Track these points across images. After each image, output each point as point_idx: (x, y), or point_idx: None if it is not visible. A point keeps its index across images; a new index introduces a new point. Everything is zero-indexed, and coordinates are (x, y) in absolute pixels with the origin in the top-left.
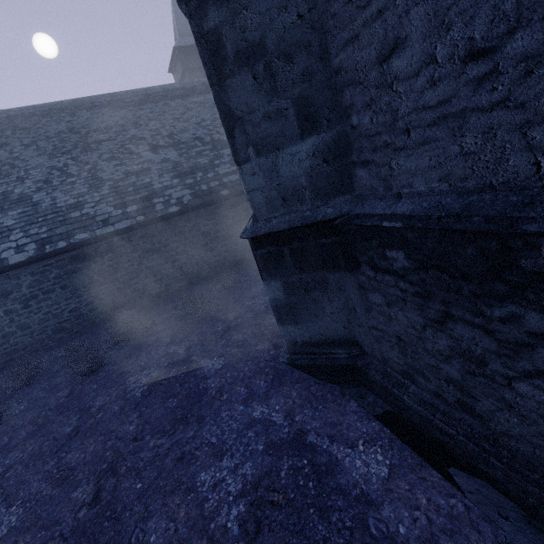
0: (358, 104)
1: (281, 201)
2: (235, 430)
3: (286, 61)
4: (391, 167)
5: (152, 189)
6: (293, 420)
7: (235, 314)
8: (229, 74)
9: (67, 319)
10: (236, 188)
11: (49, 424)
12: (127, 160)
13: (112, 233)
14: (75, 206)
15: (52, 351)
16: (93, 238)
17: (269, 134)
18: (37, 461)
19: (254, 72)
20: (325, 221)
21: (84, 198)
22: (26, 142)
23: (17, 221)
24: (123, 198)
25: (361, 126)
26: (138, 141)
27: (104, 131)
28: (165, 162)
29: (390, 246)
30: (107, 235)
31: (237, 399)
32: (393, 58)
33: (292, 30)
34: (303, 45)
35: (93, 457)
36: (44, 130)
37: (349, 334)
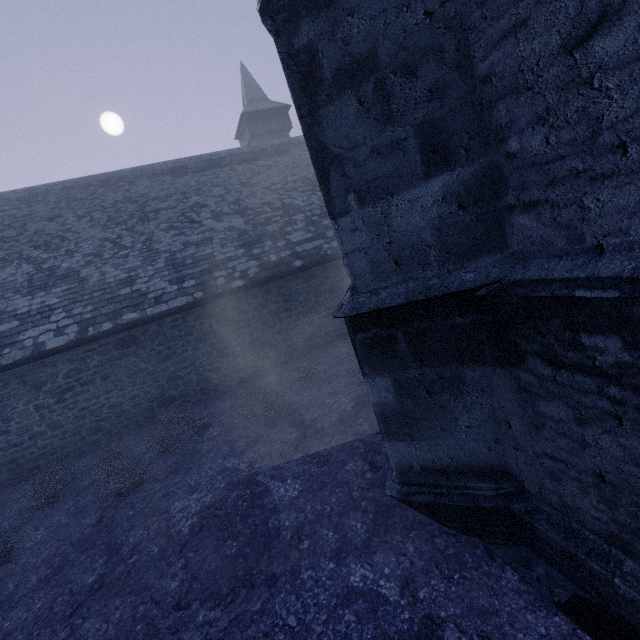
0: (521, 120)
1: (393, 265)
2: (325, 606)
3: (407, 75)
4: (583, 207)
5: (213, 261)
6: (415, 597)
7: (313, 415)
8: (326, 100)
9: (106, 416)
10: (311, 258)
11: (67, 567)
12: (187, 229)
13: (165, 312)
14: (125, 282)
15: (84, 457)
16: (143, 318)
17: (378, 175)
18: (44, 630)
19: (360, 95)
20: (461, 292)
21: (136, 272)
22: (80, 213)
23: (60, 299)
24: (180, 272)
25: (526, 151)
26: (200, 209)
27: (163, 199)
28: (229, 231)
29: (590, 329)
30: (159, 314)
31: (324, 549)
32: (595, 38)
33: (416, 33)
34: (432, 51)
35: (118, 632)
36: (100, 200)
37: (497, 460)
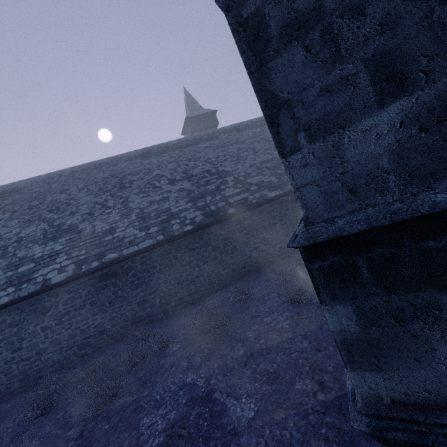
0: None
1: (348, 193)
2: None
3: (354, 16)
4: None
5: (170, 213)
6: None
7: (255, 332)
8: (273, 55)
9: (92, 334)
10: (241, 206)
11: None
12: (151, 192)
13: (136, 252)
14: (109, 231)
15: (75, 369)
16: (121, 257)
17: (327, 112)
18: None
19: (306, 43)
20: (433, 213)
21: (116, 224)
22: (81, 187)
23: (64, 246)
24: (147, 222)
25: None
26: (160, 178)
27: (135, 174)
28: (180, 191)
29: None
30: (132, 253)
31: None
32: None
33: None
34: None
35: None
36: (94, 177)
37: None
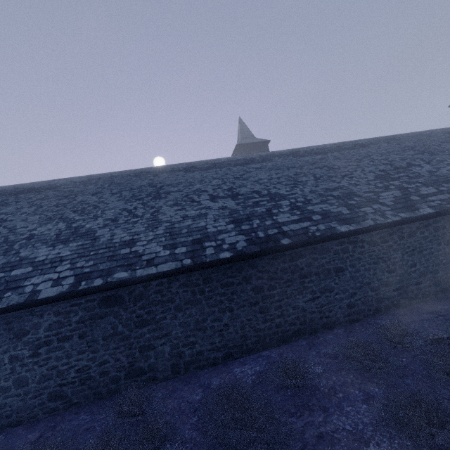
0: None
1: None
2: None
3: None
4: None
5: (205, 233)
6: None
7: None
8: None
9: (71, 380)
10: (299, 237)
11: None
12: (188, 206)
13: (153, 275)
14: (127, 243)
15: (31, 433)
16: (131, 278)
17: None
18: None
19: None
20: None
21: (139, 236)
22: (114, 191)
23: (72, 252)
24: (175, 239)
25: None
26: (201, 192)
27: (174, 185)
28: (222, 209)
29: None
30: (147, 276)
31: None
32: None
33: None
34: None
35: None
36: (131, 184)
37: None
